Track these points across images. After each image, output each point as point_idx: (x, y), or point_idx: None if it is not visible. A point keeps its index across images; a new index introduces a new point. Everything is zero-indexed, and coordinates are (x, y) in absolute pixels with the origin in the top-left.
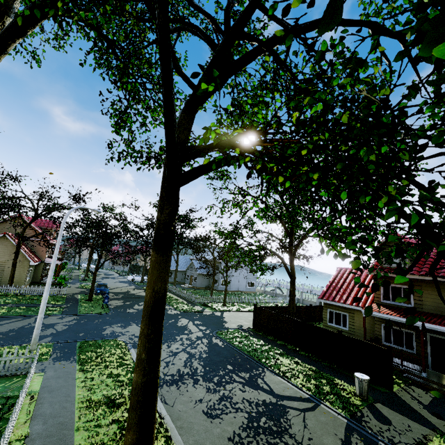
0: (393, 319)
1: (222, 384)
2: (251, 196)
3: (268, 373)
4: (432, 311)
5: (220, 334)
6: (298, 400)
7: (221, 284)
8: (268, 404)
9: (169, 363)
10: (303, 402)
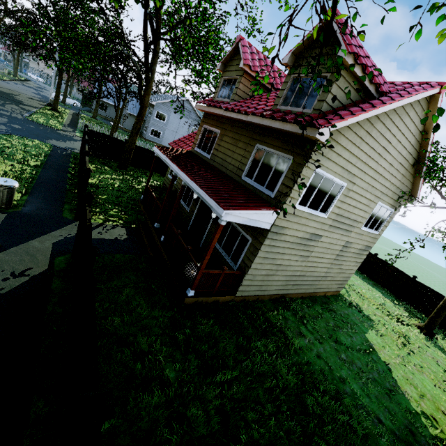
0: (164, 159)
1: None
2: None
3: None
4: (218, 164)
5: (9, 136)
6: None
7: (150, 133)
8: None
9: None
10: None
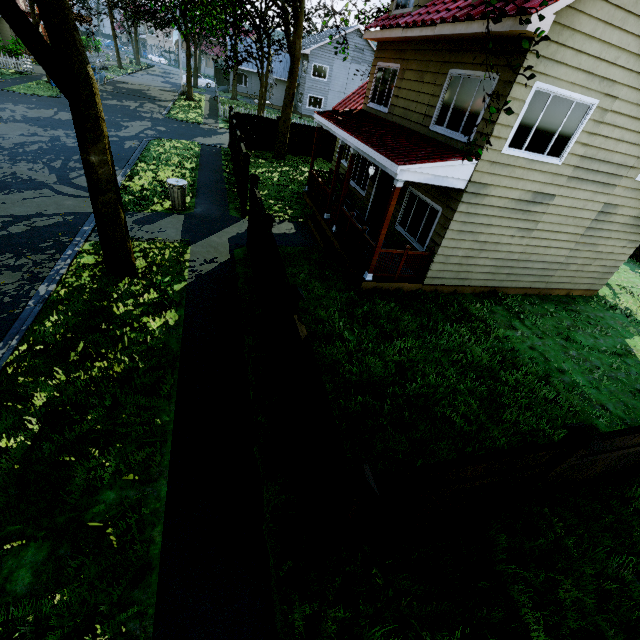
0: (327, 128)
1: (19, 161)
2: None
3: (118, 172)
4: (399, 118)
5: (159, 141)
6: (82, 190)
7: (308, 104)
8: (32, 181)
9: (2, 138)
10: (86, 192)
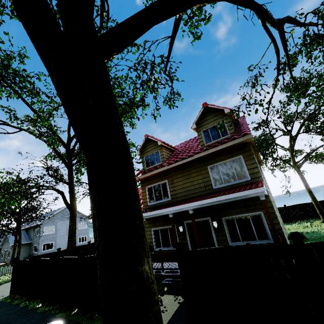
0: (148, 216)
1: None
2: (10, 126)
3: None
4: (184, 196)
5: None
6: None
7: (42, 249)
8: None
9: None
10: None
